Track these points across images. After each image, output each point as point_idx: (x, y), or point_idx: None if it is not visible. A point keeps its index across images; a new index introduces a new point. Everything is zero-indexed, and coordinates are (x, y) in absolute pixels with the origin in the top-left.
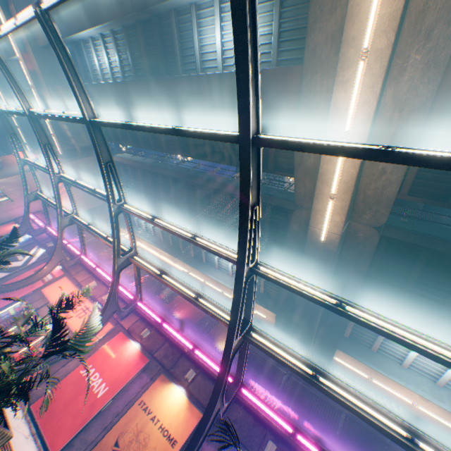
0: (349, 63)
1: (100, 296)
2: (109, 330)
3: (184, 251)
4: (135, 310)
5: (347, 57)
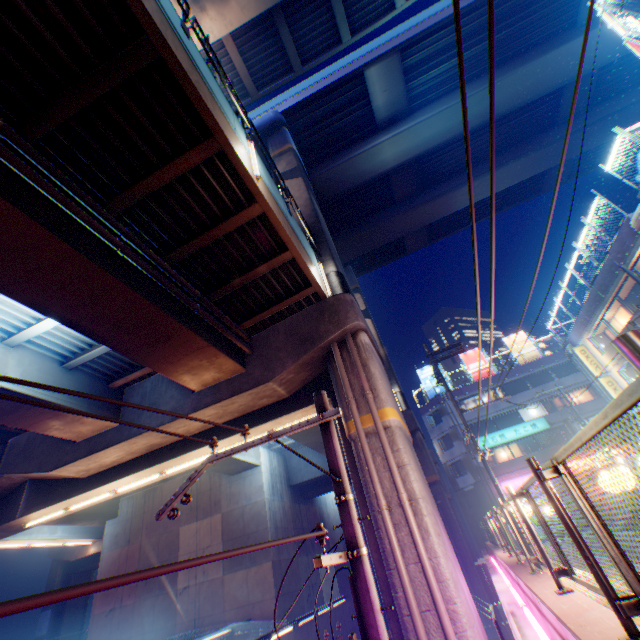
0: (153, 470)
1: None
2: None
3: None
4: None
5: (155, 469)
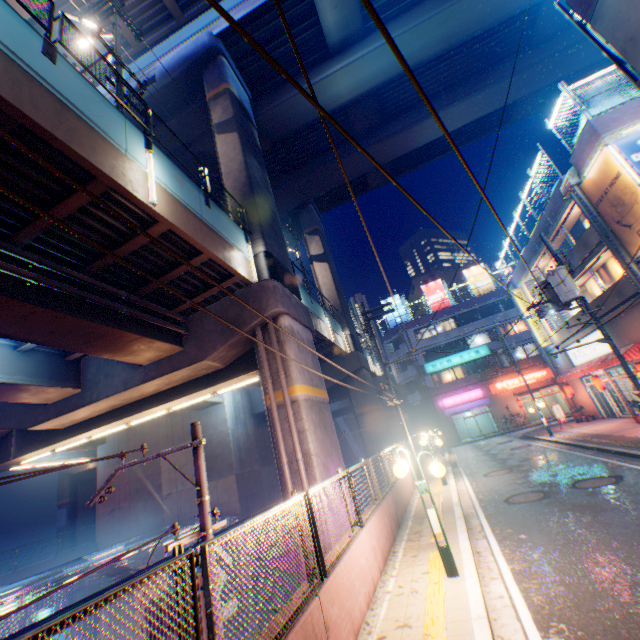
0: (119, 423)
1: None
2: None
3: None
4: None
5: (120, 422)
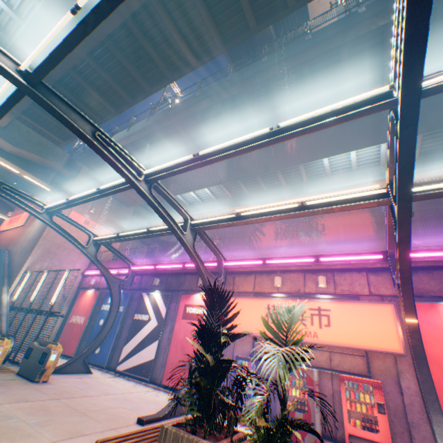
0: None
1: (303, 287)
2: (395, 313)
3: (269, 189)
4: (378, 269)
5: None
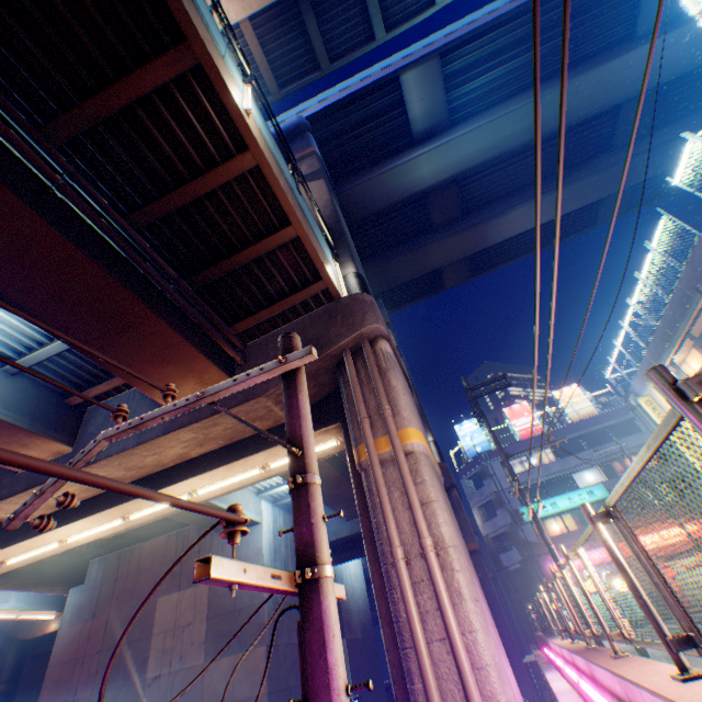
0: (113, 514)
1: None
2: None
3: None
4: None
5: (115, 512)
